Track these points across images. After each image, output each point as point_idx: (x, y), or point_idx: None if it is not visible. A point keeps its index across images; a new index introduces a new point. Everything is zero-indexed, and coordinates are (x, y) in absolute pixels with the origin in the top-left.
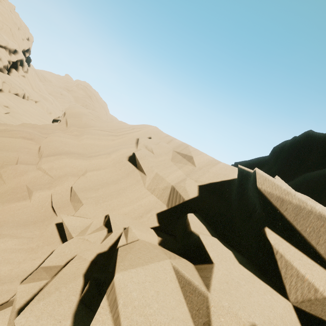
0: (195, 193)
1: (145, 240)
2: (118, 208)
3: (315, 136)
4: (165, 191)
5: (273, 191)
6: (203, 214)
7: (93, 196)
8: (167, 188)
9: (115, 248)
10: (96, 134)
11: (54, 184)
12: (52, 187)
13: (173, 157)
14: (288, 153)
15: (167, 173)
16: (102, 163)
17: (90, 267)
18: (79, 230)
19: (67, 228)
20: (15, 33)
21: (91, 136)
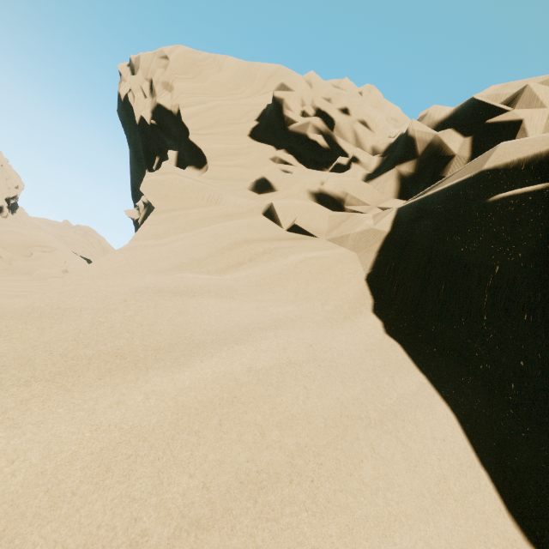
0: None
1: None
2: None
3: None
4: None
5: None
6: None
7: None
8: None
9: None
10: None
11: None
12: None
13: None
14: None
15: None
16: None
17: None
18: None
19: None
20: (0, 184)
21: None
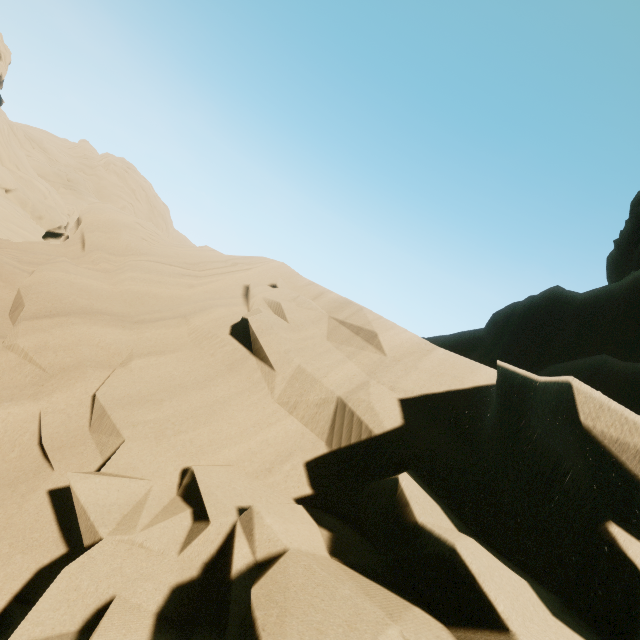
0: (396, 419)
1: (301, 548)
2: (212, 448)
3: (566, 298)
4: (323, 410)
5: (627, 438)
6: (423, 471)
7: (151, 419)
8: (327, 403)
9: (224, 575)
10: (153, 272)
11: (49, 386)
12: (43, 394)
13: (332, 330)
14: (520, 326)
15: (325, 367)
16: (169, 337)
17: (158, 638)
18: (117, 515)
19: (85, 513)
20: None
21: (143, 276)
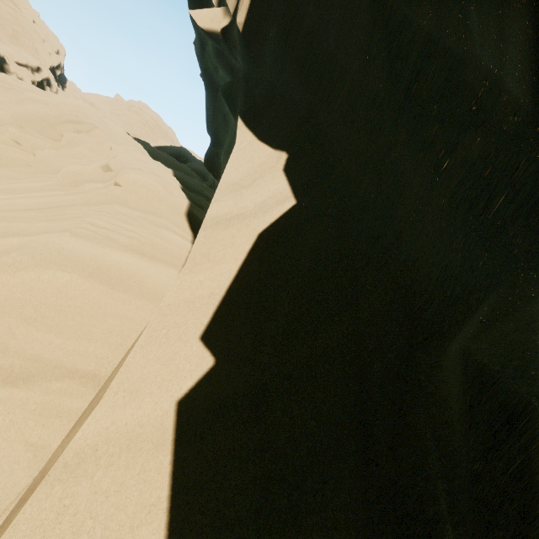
0: None
1: None
2: None
3: None
4: None
5: None
6: None
7: None
8: None
9: None
10: None
11: None
12: None
13: None
14: None
15: None
16: None
17: None
18: None
19: None
20: (38, 48)
21: None
